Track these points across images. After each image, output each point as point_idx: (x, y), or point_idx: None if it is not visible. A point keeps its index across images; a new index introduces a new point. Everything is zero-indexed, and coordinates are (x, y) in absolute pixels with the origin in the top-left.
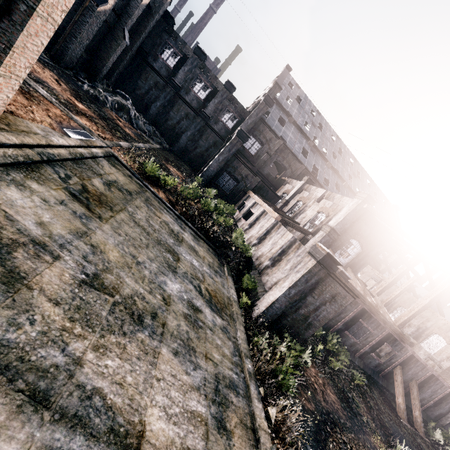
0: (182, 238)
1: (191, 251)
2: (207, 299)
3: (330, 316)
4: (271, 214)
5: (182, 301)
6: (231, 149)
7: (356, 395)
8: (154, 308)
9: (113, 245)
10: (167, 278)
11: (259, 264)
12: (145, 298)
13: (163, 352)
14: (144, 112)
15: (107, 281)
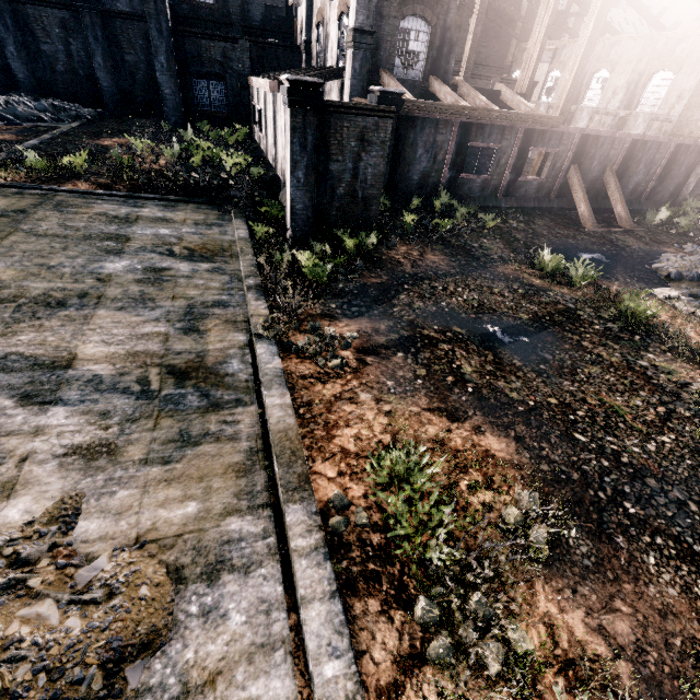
0: (137, 217)
1: (156, 223)
2: (185, 256)
3: (381, 168)
4: (266, 88)
5: (133, 272)
6: (160, 27)
7: (488, 240)
8: (83, 291)
9: (5, 268)
10: (105, 262)
11: (283, 177)
12: (67, 289)
13: (100, 314)
14: (15, 86)
15: (4, 296)
